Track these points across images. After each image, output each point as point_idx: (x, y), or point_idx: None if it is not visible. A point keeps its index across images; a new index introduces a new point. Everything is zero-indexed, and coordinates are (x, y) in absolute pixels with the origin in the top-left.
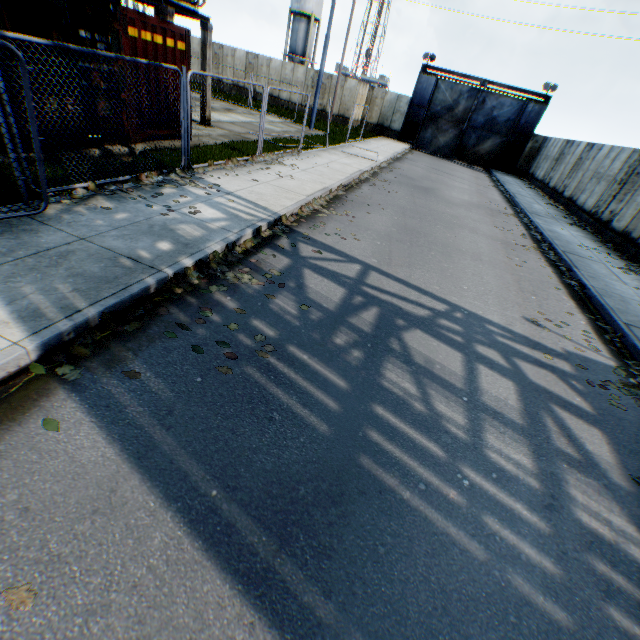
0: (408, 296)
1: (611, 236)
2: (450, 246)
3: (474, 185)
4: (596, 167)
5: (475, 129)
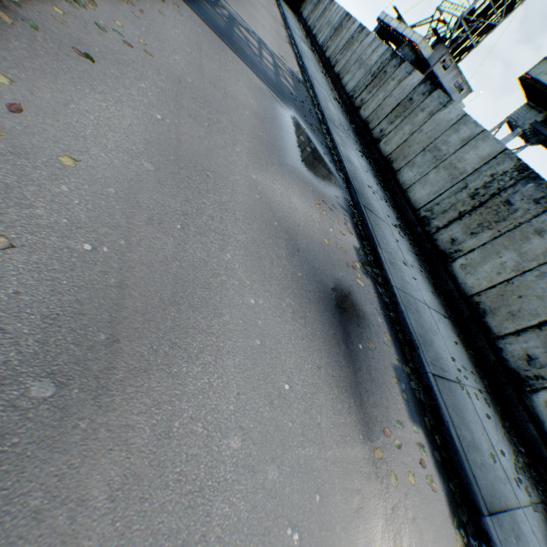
0: (238, 19)
1: (324, 61)
2: (253, 16)
3: None
4: (330, 18)
5: None
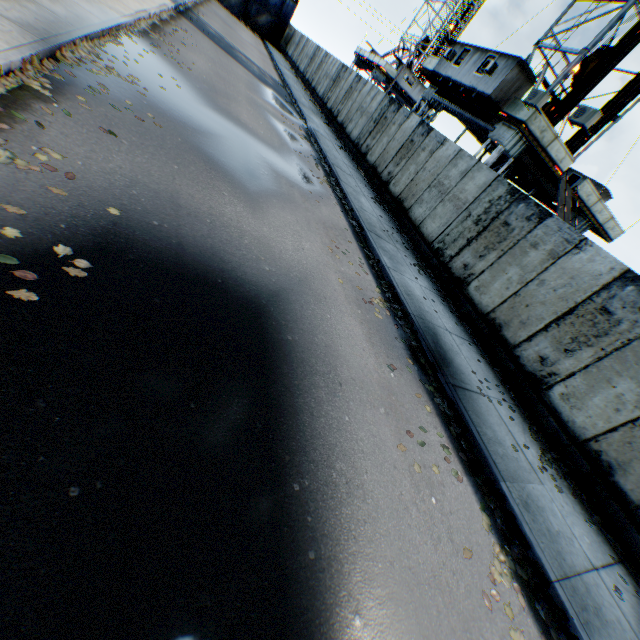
0: (234, 48)
1: (305, 82)
2: (244, 49)
3: (254, 41)
4: (308, 52)
5: (256, 3)
